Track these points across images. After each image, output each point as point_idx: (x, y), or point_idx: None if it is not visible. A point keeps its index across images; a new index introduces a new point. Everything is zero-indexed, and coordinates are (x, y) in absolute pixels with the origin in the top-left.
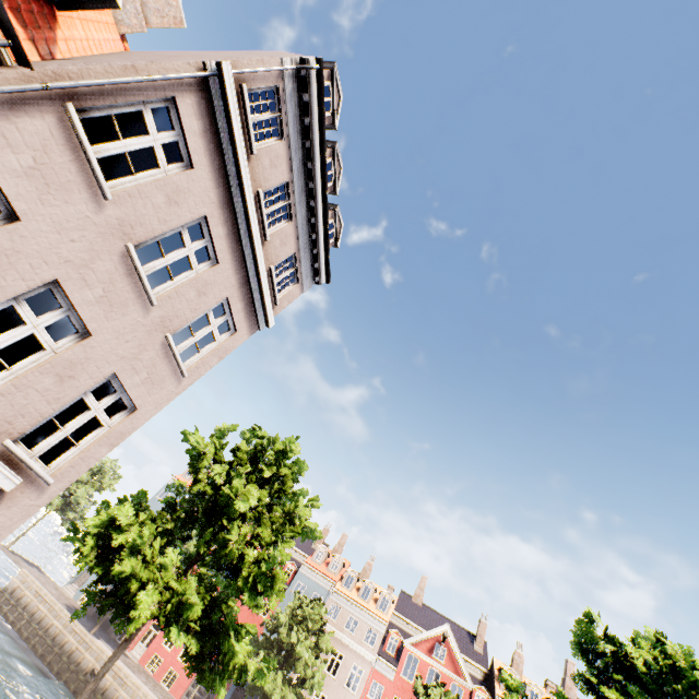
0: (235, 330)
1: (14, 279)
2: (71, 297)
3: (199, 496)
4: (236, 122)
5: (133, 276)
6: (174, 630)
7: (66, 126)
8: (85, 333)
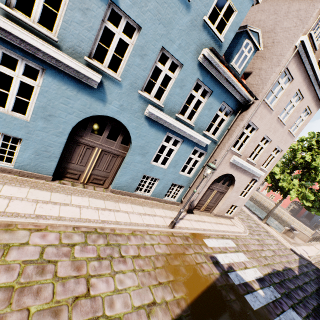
0: (310, 112)
1: (258, 139)
2: (267, 136)
3: (299, 164)
4: (309, 51)
5: (279, 122)
6: (304, 201)
7: (264, 104)
8: (270, 140)
